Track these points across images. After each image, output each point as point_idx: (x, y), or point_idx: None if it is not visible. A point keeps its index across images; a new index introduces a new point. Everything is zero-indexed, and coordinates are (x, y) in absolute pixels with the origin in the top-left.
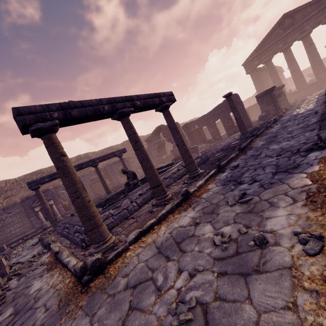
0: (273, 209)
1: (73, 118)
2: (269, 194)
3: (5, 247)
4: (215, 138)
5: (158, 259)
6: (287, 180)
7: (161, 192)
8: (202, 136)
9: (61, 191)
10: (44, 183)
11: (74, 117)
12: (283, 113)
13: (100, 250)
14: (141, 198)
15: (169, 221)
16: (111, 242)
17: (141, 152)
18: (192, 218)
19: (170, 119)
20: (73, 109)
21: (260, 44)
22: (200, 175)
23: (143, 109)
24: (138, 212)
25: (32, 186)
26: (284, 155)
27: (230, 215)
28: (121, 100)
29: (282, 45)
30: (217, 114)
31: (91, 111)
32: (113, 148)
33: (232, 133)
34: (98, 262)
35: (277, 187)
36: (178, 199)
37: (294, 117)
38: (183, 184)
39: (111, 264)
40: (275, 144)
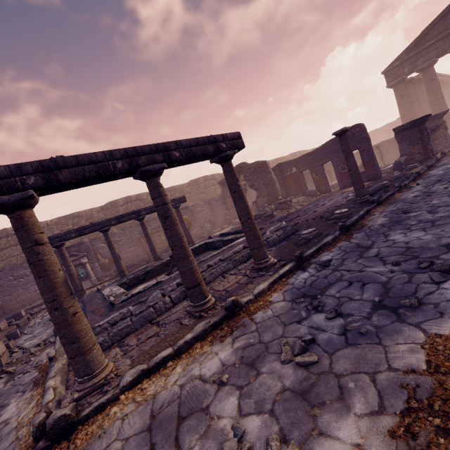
0: (339, 411)
1: (61, 185)
2: (347, 362)
3: (24, 314)
4: (321, 190)
5: (142, 444)
6: (388, 335)
7: (198, 296)
8: (302, 185)
9: (100, 244)
10: (69, 239)
11: (62, 182)
12: (435, 162)
13: (83, 389)
14: (179, 292)
15: (192, 357)
16: (103, 376)
17: (172, 233)
18: (223, 364)
19: (231, 177)
20: (62, 170)
21: (417, 39)
22: (269, 267)
23: (186, 162)
24: (169, 313)
25: (54, 242)
26: (405, 265)
27: (273, 386)
28: (148, 151)
29: None
30: (328, 154)
31: (94, 171)
32: (175, 189)
33: (346, 185)
34: (64, 421)
35: (367, 350)
36: (218, 315)
37: (449, 175)
38: (243, 276)
39: (85, 423)
40: (401, 231)
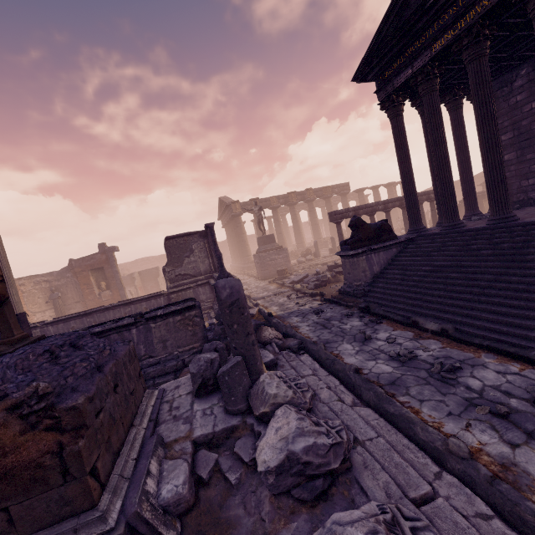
0: None
1: None
2: None
3: None
4: None
5: None
6: None
7: None
8: None
9: None
10: None
11: None
12: None
13: None
14: None
15: None
16: None
17: None
18: None
19: None
20: None
21: (219, 210)
22: None
23: None
24: None
25: None
26: None
27: None
28: None
29: (225, 220)
30: None
31: None
32: (122, 266)
33: None
34: None
35: None
36: None
37: None
38: None
39: None
40: None
